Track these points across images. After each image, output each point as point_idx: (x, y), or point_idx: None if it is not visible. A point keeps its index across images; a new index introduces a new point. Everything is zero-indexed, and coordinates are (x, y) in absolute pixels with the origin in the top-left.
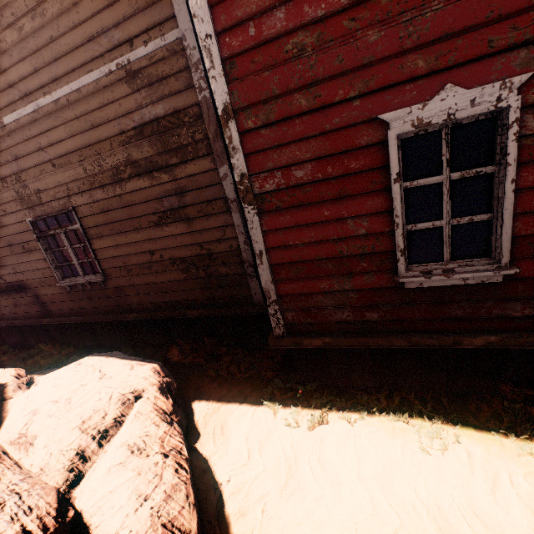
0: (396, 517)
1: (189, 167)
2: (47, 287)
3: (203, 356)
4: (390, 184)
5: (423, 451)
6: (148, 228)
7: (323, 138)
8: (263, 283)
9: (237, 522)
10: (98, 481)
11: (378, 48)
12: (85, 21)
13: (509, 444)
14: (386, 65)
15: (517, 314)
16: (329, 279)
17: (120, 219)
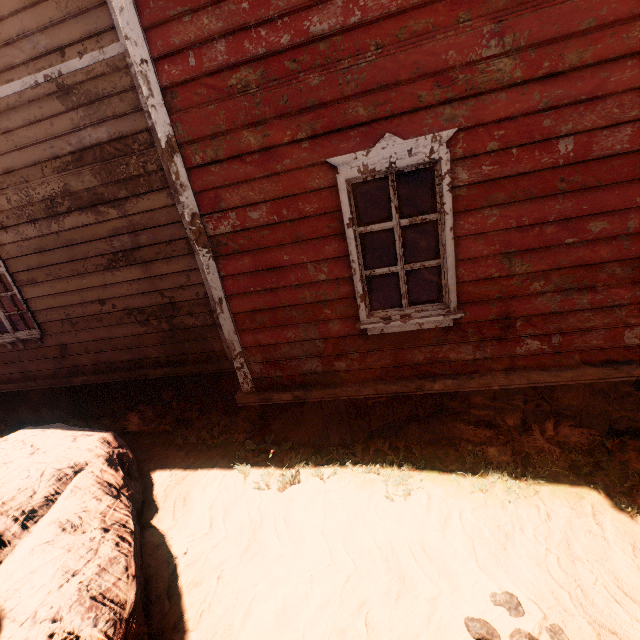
0: (351, 563)
1: (143, 201)
2: None
3: (170, 423)
4: (344, 229)
5: (388, 499)
6: (96, 272)
7: (276, 179)
8: (226, 334)
9: (189, 593)
10: (16, 563)
11: (320, 92)
12: (0, 20)
13: (466, 483)
14: (330, 110)
15: (470, 358)
16: (295, 327)
17: (59, 262)
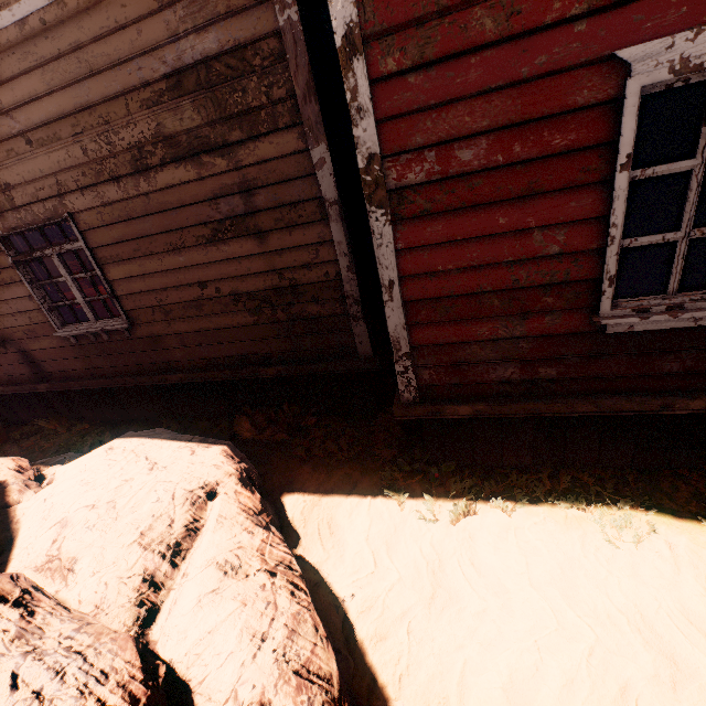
0: (590, 631)
1: (262, 146)
2: (39, 338)
3: (284, 430)
4: (611, 174)
5: (611, 546)
6: (196, 247)
7: (513, 93)
8: (390, 329)
9: (375, 649)
10: (186, 618)
11: None
12: None
13: None
14: None
15: None
16: (493, 321)
17: (149, 233)
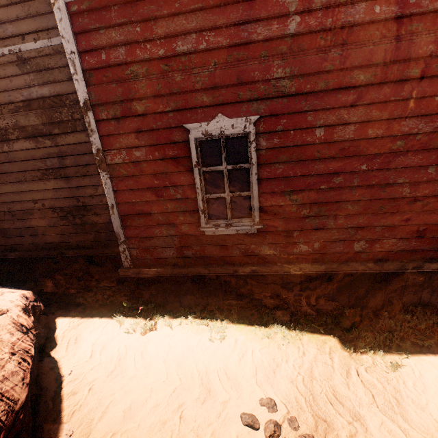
0: (178, 380)
1: (69, 137)
2: None
3: (75, 288)
4: (193, 168)
5: (210, 341)
6: (33, 181)
7: (152, 133)
8: (115, 228)
9: (68, 399)
10: None
11: (181, 85)
12: None
13: (260, 333)
14: (187, 96)
15: (267, 253)
16: (161, 227)
17: (7, 172)
